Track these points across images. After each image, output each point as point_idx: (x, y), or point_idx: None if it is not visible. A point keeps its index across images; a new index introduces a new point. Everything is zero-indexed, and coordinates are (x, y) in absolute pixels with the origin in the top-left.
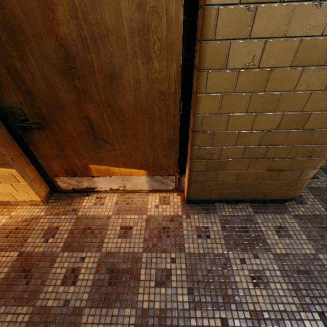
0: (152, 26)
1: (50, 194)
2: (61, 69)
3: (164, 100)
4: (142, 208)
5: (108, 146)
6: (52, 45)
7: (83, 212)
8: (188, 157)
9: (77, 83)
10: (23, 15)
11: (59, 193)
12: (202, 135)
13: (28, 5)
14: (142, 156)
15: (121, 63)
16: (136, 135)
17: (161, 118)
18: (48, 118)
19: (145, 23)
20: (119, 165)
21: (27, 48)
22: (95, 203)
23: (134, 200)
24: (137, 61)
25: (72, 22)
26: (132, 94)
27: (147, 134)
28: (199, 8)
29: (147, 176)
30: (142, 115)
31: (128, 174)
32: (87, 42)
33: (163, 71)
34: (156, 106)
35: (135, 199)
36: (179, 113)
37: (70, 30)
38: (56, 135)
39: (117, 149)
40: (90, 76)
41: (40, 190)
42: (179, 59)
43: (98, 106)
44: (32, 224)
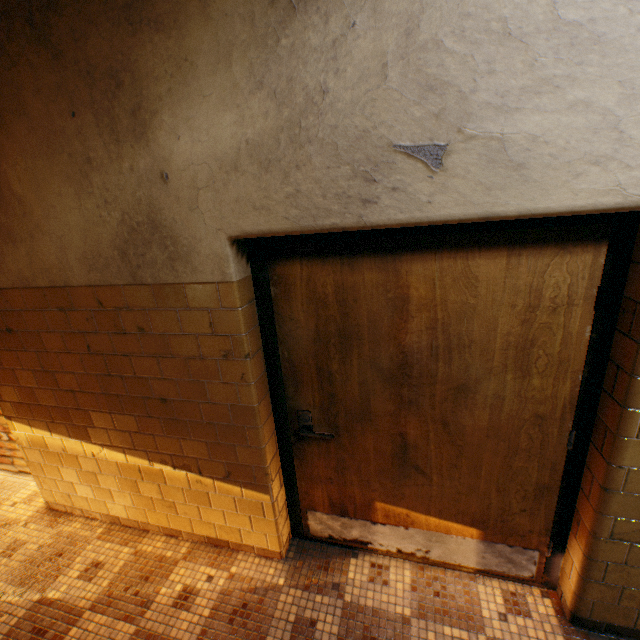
0: (538, 341)
1: (289, 538)
2: (389, 375)
3: (540, 426)
4: (471, 614)
5: (420, 478)
6: (388, 351)
7: (353, 596)
8: (585, 527)
9: (405, 391)
10: (367, 323)
11: (301, 538)
12: (625, 497)
13: (378, 316)
14: (479, 502)
15: (479, 374)
16: (476, 468)
17: (530, 449)
18: (342, 427)
19: (529, 337)
20: (429, 511)
21: (355, 351)
22: (370, 576)
23: (446, 586)
24: (506, 374)
25: (425, 332)
26: (486, 412)
27: (497, 469)
28: (618, 329)
29: (480, 540)
30: (496, 441)
31: (441, 530)
32: (437, 351)
33: (545, 389)
34: (524, 432)
35: (449, 584)
36: (565, 446)
37: (419, 339)
38: (343, 450)
39: (434, 484)
40: (426, 385)
41: (283, 531)
42: (575, 377)
43: (425, 421)
44: (267, 601)
